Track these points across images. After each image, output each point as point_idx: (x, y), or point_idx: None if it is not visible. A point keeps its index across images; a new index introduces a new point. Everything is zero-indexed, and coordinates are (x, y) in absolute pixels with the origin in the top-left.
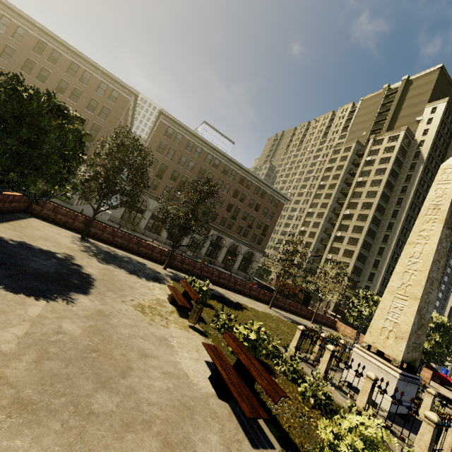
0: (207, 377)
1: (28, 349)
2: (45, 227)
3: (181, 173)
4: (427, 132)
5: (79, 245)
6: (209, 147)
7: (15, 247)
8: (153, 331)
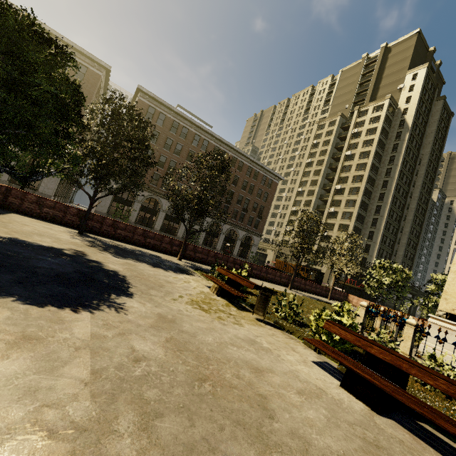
0: (337, 385)
1: (115, 405)
2: (32, 222)
3: (169, 158)
4: (410, 99)
5: (81, 240)
6: (195, 127)
7: (7, 244)
8: (234, 333)
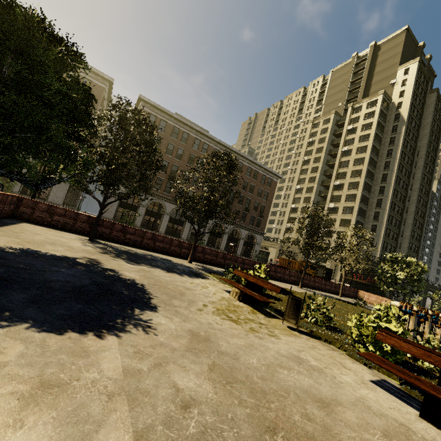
0: (416, 415)
1: None
2: (43, 231)
3: (171, 162)
4: (403, 93)
5: (93, 247)
6: (195, 131)
7: (18, 256)
8: (275, 349)
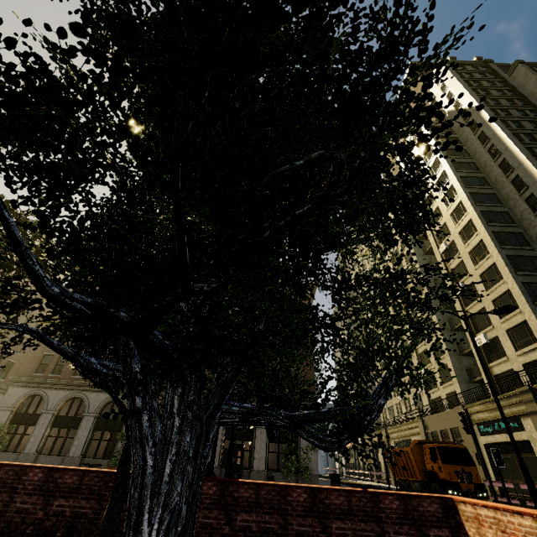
0: None
1: None
2: None
3: None
4: (452, 93)
5: None
6: None
7: None
8: None
